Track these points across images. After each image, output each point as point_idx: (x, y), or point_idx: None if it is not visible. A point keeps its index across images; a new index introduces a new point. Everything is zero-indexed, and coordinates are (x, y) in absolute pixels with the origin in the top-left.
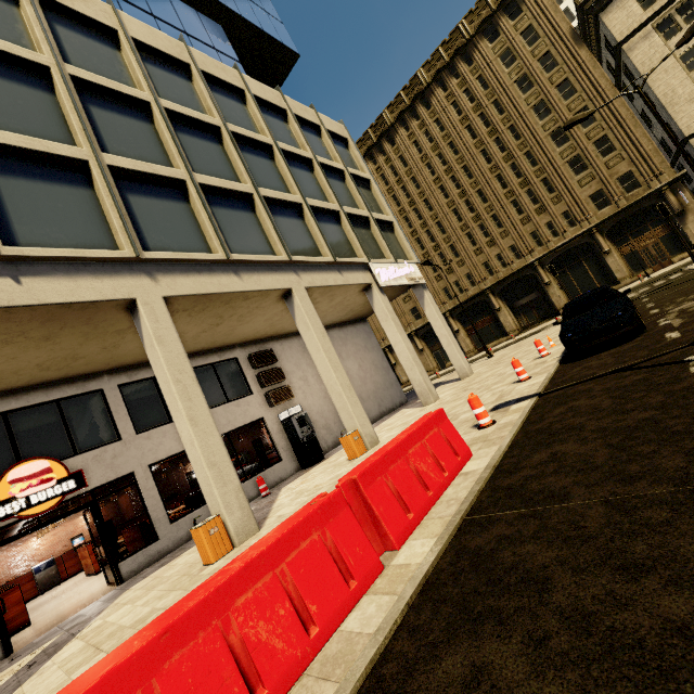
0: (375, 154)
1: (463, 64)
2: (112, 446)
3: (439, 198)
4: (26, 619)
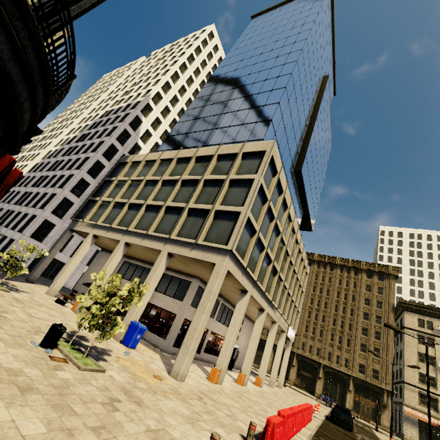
0: None
1: (353, 272)
2: (212, 319)
3: (308, 301)
4: None
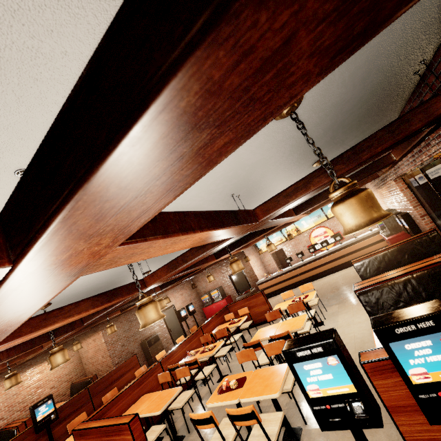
0: None
1: None
2: None
3: None
4: None
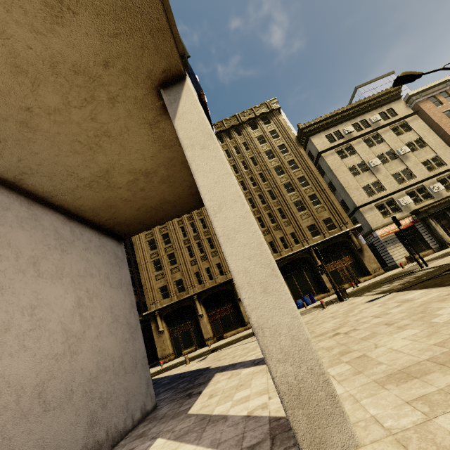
0: None
1: (235, 133)
2: None
3: None
4: None
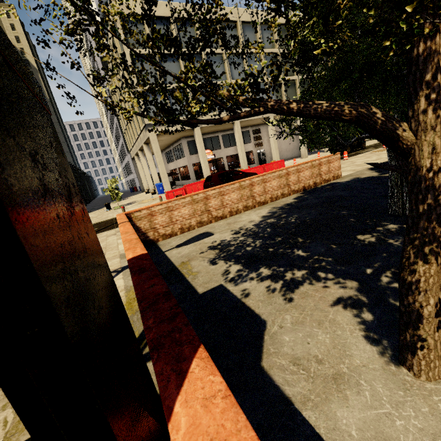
0: None
1: None
2: (219, 150)
3: None
4: None
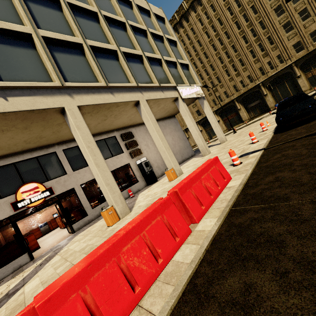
0: (178, 28)
1: None
2: (63, 177)
3: (211, 51)
4: (38, 246)
